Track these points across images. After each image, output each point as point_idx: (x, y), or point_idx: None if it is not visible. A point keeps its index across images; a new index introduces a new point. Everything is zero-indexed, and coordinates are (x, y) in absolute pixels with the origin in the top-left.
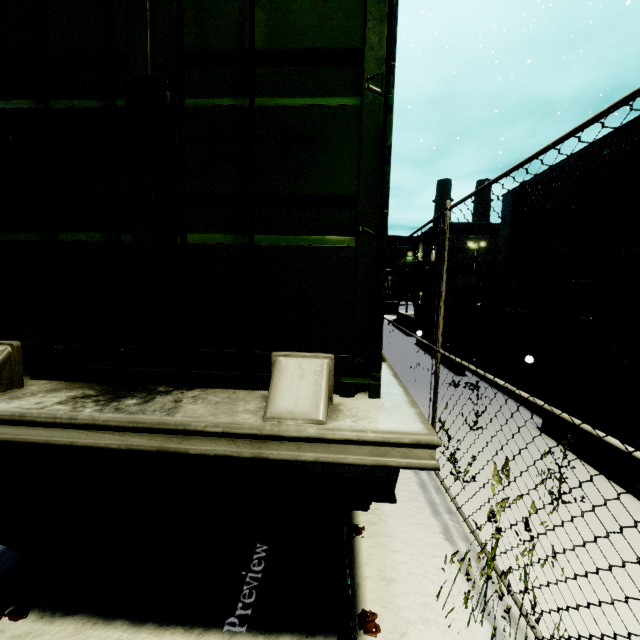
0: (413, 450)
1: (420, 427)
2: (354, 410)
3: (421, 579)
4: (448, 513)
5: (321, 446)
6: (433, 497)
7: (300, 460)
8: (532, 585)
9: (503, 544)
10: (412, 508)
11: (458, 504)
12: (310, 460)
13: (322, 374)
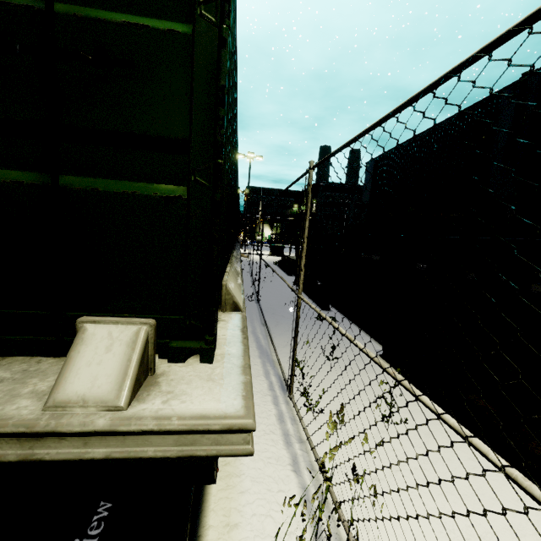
0: (225, 436)
1: (238, 405)
2: (174, 383)
3: (264, 519)
4: (299, 442)
5: (115, 439)
6: (288, 428)
7: (86, 459)
8: (358, 517)
9: (342, 467)
10: (267, 442)
11: (308, 433)
12: (99, 458)
13: (135, 345)
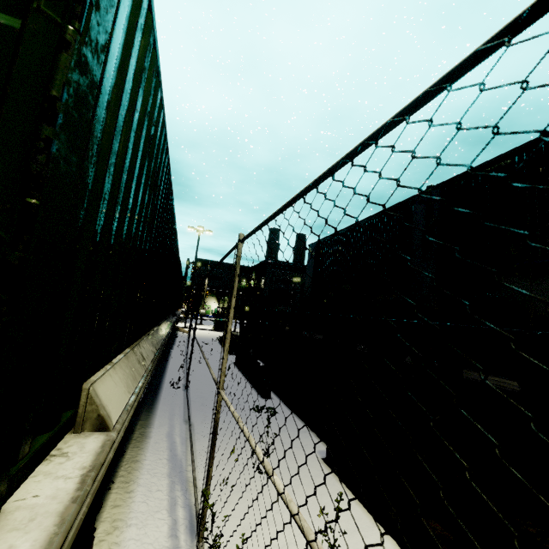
0: None
1: None
2: None
3: None
4: None
5: None
6: None
7: None
8: None
9: None
10: None
11: None
12: None
13: None
